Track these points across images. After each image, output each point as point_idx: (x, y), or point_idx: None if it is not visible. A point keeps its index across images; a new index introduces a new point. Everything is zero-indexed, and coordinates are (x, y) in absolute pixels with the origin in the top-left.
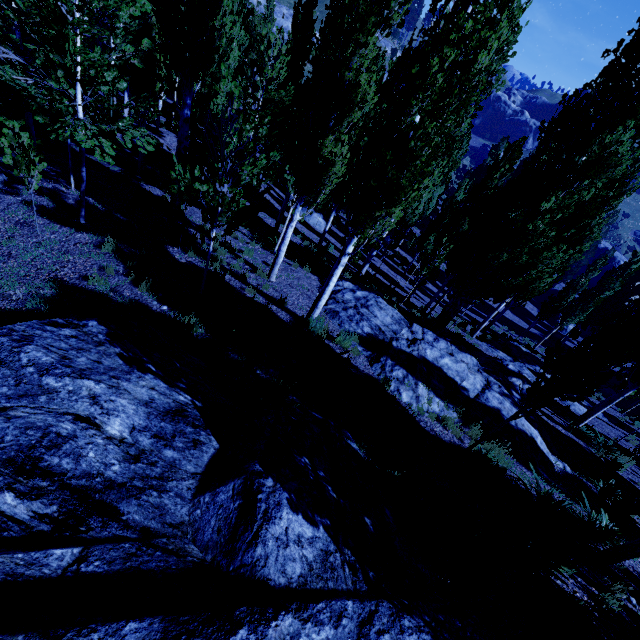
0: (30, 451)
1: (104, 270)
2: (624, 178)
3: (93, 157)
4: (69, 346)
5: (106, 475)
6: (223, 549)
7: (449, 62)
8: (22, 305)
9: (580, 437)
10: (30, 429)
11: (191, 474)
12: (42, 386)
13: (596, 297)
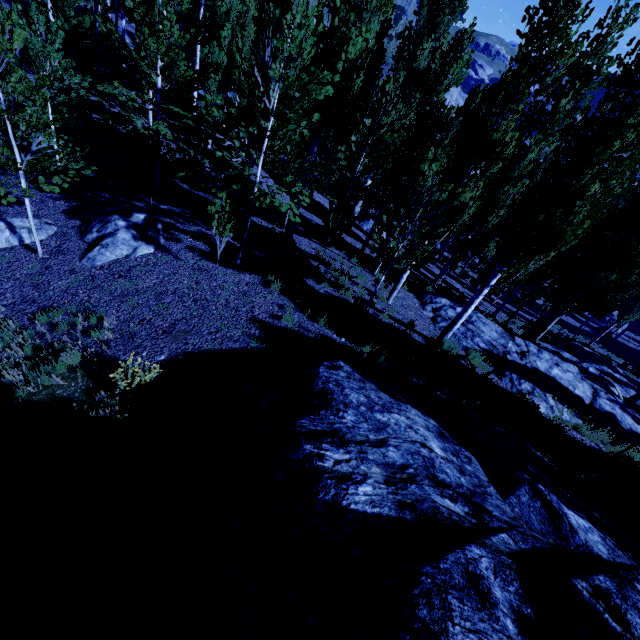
0: (428, 470)
1: (283, 308)
2: None
3: (200, 193)
4: (357, 386)
5: (464, 485)
6: (556, 535)
7: (627, 142)
8: (245, 344)
9: None
10: (413, 454)
11: (487, 482)
12: (378, 421)
13: None
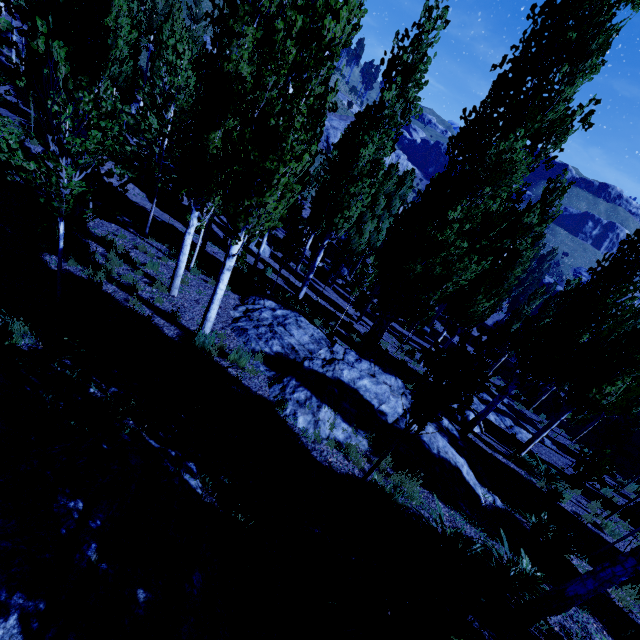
0: None
1: None
2: (544, 206)
3: None
4: None
5: None
6: None
7: (297, 29)
8: None
9: (521, 466)
10: None
11: None
12: None
13: (538, 324)
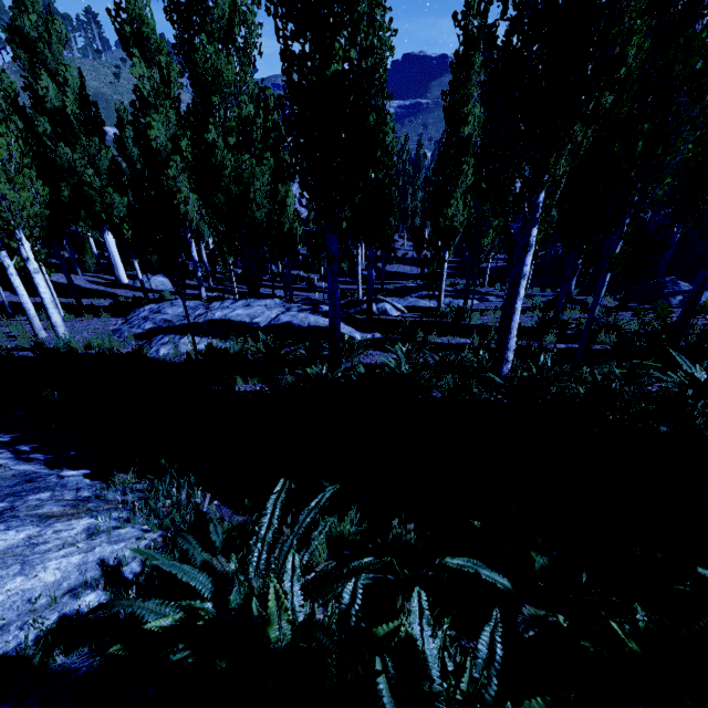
0: None
1: None
2: None
3: None
4: None
5: None
6: None
7: None
8: None
9: (436, 317)
10: None
11: None
12: None
13: None
